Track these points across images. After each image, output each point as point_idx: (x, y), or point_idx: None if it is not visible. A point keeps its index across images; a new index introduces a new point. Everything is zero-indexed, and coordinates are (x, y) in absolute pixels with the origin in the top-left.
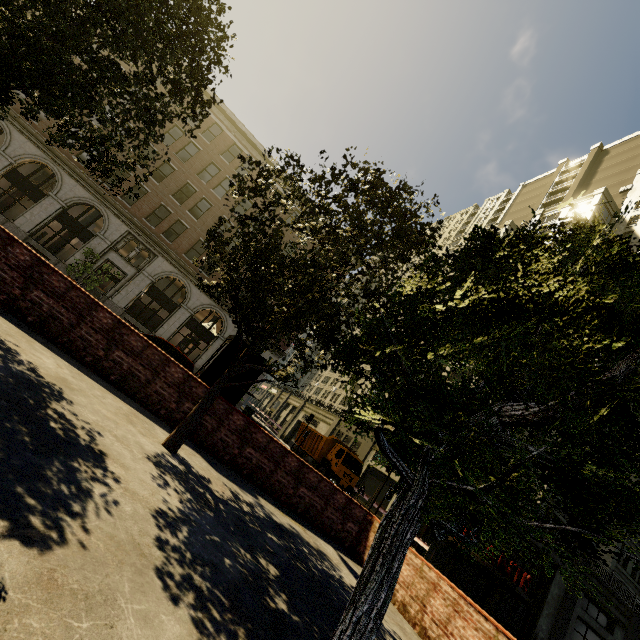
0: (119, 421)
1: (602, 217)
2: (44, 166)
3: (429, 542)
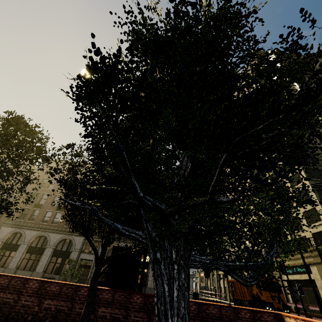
0: None
1: None
2: (41, 236)
3: None
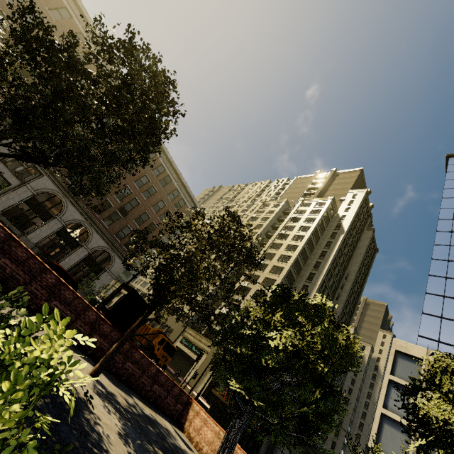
0: None
1: (330, 212)
2: None
3: (208, 401)
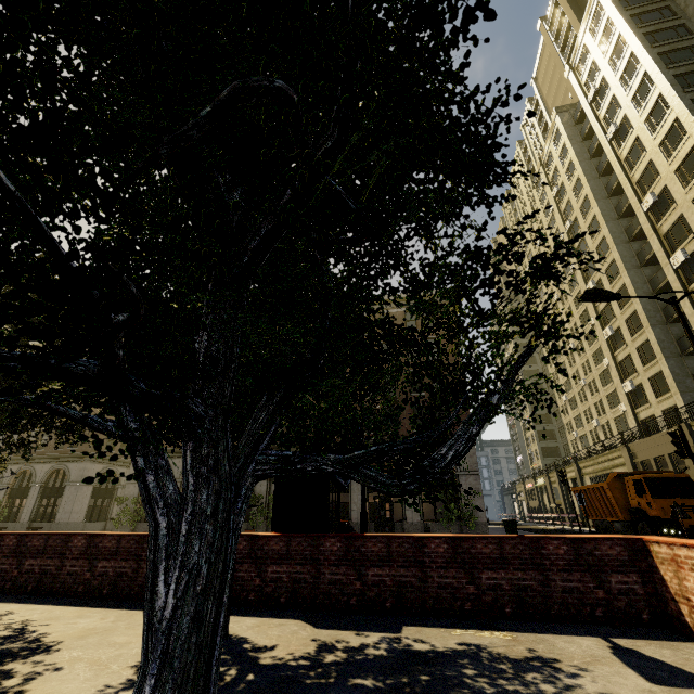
0: (139, 640)
1: None
2: None
3: None
